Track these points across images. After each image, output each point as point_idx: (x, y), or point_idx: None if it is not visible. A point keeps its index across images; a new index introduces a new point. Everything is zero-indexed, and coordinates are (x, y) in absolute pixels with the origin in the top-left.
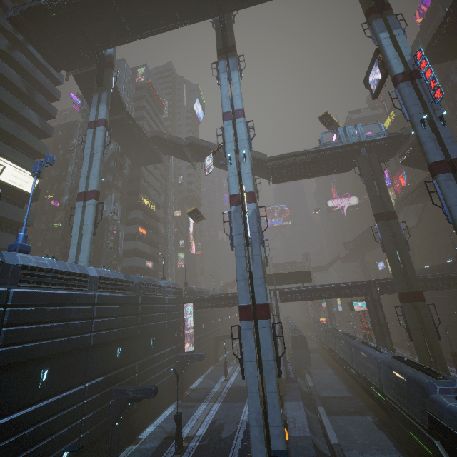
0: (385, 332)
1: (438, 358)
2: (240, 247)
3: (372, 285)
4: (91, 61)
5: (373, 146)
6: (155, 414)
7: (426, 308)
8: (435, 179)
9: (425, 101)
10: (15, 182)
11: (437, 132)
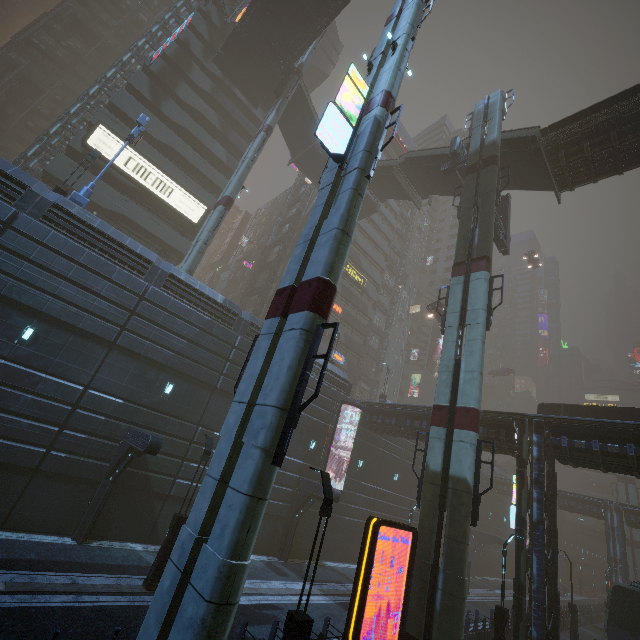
0: None
1: None
2: (326, 190)
3: None
4: None
5: None
6: None
7: None
8: None
9: None
10: (181, 208)
11: None
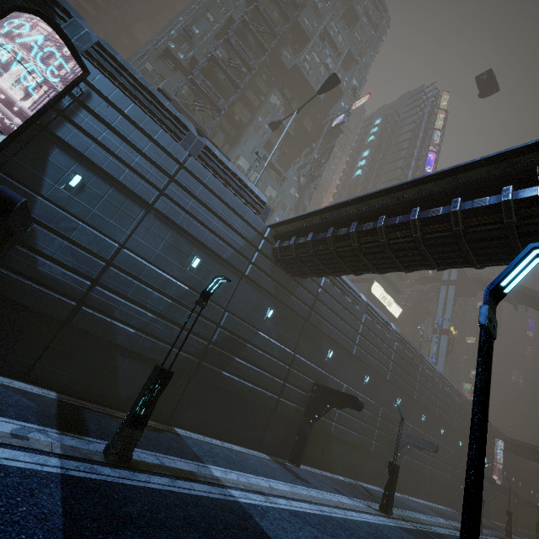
0: None
1: None
2: None
3: None
4: None
5: None
6: None
7: None
8: None
9: None
10: (393, 312)
11: None
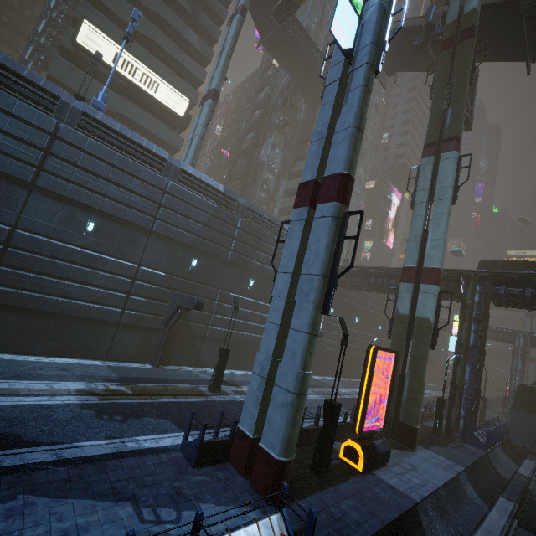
0: None
1: None
2: (333, 86)
3: None
4: None
5: None
6: (239, 364)
7: None
8: None
9: None
10: (168, 103)
11: None
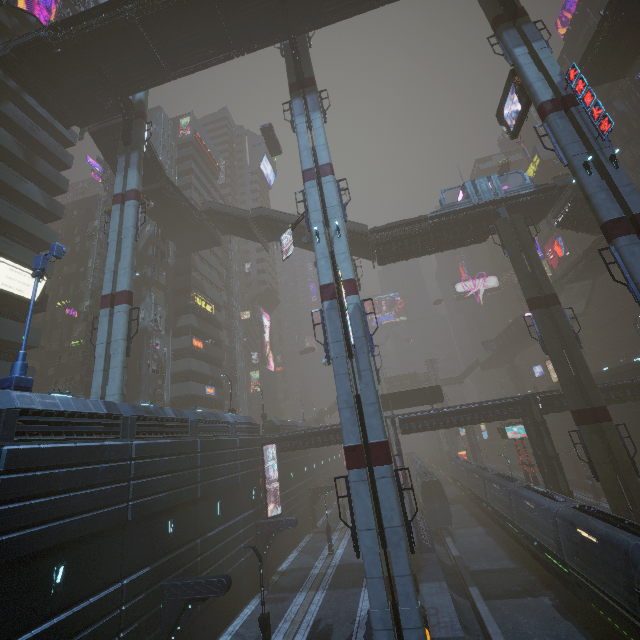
0: (556, 468)
1: (639, 504)
2: (341, 360)
3: (531, 401)
4: (113, 111)
5: (515, 205)
6: (229, 616)
7: (614, 430)
8: (612, 245)
9: (587, 136)
10: (11, 286)
11: (608, 178)
